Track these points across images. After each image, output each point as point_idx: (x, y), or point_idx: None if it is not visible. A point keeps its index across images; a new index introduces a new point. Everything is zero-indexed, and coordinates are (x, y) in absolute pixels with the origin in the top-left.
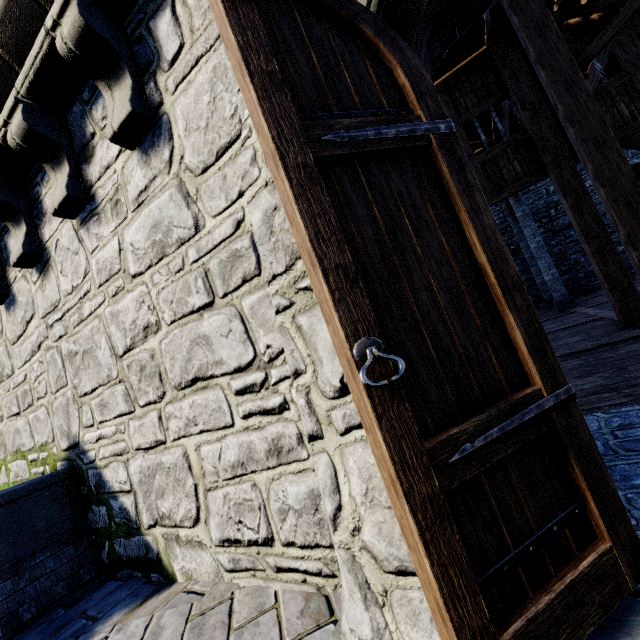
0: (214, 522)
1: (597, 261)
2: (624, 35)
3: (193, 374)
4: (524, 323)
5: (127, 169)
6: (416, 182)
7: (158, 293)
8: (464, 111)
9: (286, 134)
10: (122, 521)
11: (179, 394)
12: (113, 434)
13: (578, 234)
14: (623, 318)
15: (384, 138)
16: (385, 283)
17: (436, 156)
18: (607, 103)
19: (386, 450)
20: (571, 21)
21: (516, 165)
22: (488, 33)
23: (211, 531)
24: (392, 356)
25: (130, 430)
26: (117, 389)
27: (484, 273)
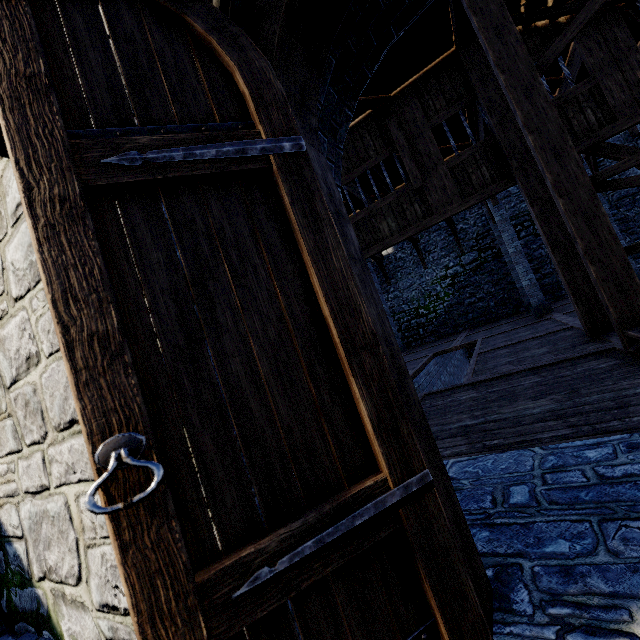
0: (94, 583)
1: (563, 271)
2: (591, 39)
3: (70, 415)
4: (373, 393)
5: (5, 178)
6: (247, 215)
7: (37, 321)
8: (433, 114)
9: (41, 157)
10: (16, 569)
11: (59, 436)
12: (5, 473)
13: (545, 243)
14: (588, 330)
15: (200, 160)
16: (178, 350)
17: (277, 182)
18: (574, 109)
19: (128, 595)
20: (539, 24)
21: (484, 171)
22: (455, 34)
23: (92, 593)
24: (146, 462)
25: (19, 470)
26: (6, 424)
27: (329, 329)
